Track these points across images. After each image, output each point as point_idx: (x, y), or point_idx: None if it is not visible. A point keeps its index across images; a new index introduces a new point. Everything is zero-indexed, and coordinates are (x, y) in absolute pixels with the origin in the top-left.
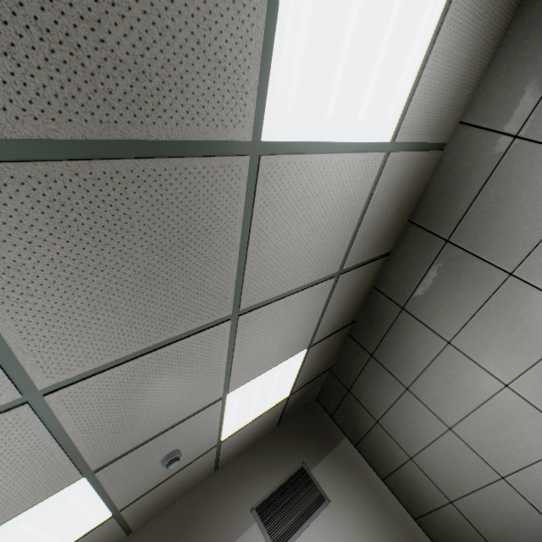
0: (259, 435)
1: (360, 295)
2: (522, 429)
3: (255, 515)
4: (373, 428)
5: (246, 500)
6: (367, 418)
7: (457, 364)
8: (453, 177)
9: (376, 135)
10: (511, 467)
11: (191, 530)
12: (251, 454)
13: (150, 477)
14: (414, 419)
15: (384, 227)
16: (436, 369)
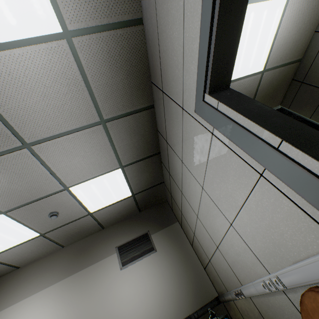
0: (127, 215)
1: (147, 136)
2: (214, 217)
3: (116, 250)
4: (181, 216)
5: (115, 243)
6: (179, 211)
7: (188, 175)
8: (151, 43)
9: (43, 30)
10: (218, 241)
11: (88, 250)
12: (123, 223)
13: (49, 222)
14: (188, 211)
15: (123, 89)
16: (184, 179)
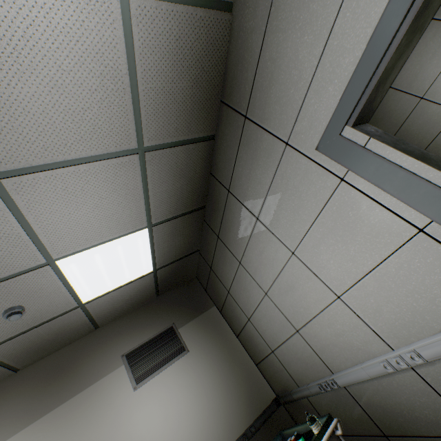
0: (138, 303)
1: (195, 181)
2: (305, 290)
3: (124, 360)
4: (227, 297)
5: (120, 349)
6: (223, 290)
7: (264, 238)
8: (242, 44)
9: None
10: (302, 323)
11: (69, 369)
12: (131, 317)
13: (0, 327)
14: (247, 288)
15: (183, 103)
16: (253, 244)
